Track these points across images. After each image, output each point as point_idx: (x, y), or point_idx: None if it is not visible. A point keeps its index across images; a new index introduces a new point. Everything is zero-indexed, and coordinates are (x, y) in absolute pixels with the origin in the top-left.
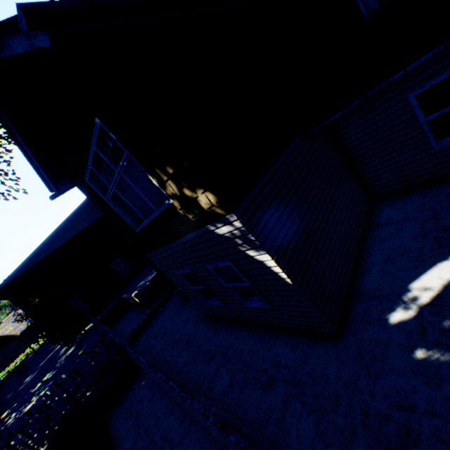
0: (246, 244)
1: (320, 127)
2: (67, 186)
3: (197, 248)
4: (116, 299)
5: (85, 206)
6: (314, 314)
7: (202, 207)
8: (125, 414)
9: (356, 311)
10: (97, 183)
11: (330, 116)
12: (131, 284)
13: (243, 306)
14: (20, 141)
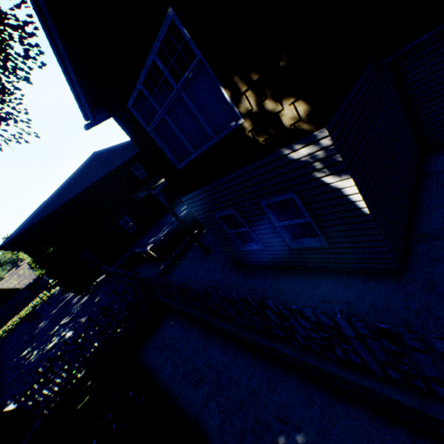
0: (326, 168)
1: (398, 53)
2: (103, 116)
3: (254, 181)
4: (125, 254)
5: (92, 161)
6: (382, 249)
7: (283, 124)
8: (157, 348)
9: (418, 251)
10: (139, 111)
11: (412, 40)
12: (140, 241)
13: (288, 248)
14: (60, 51)
